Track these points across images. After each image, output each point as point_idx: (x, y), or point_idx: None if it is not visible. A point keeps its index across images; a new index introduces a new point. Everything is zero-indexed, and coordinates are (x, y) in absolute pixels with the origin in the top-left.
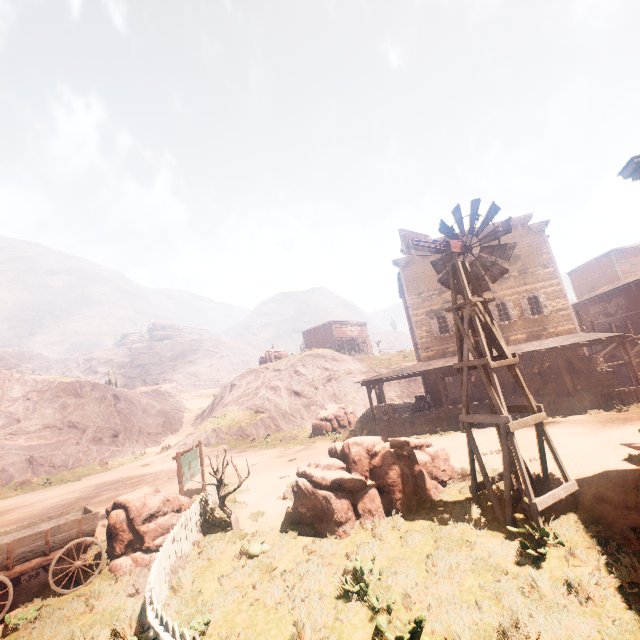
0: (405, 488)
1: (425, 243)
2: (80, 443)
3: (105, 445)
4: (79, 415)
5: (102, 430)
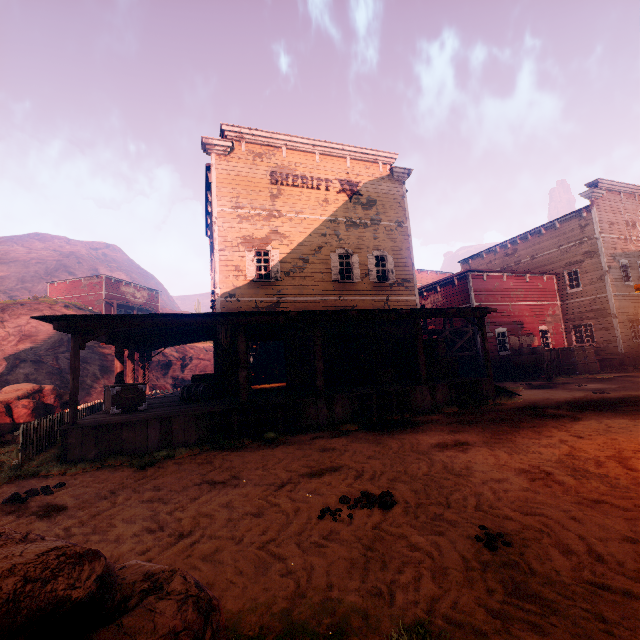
0: None
1: None
2: None
3: None
4: None
5: None
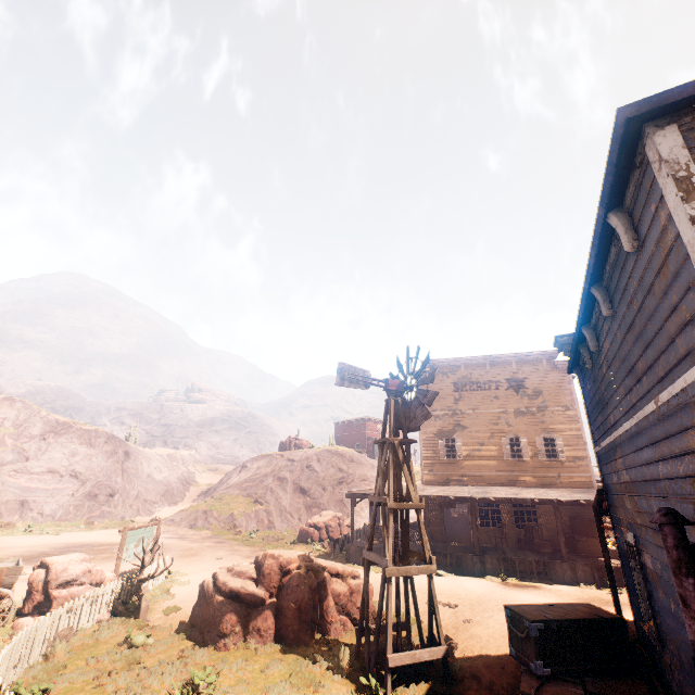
0: (302, 615)
1: (363, 377)
2: (75, 495)
3: (98, 503)
4: (84, 465)
5: (101, 486)
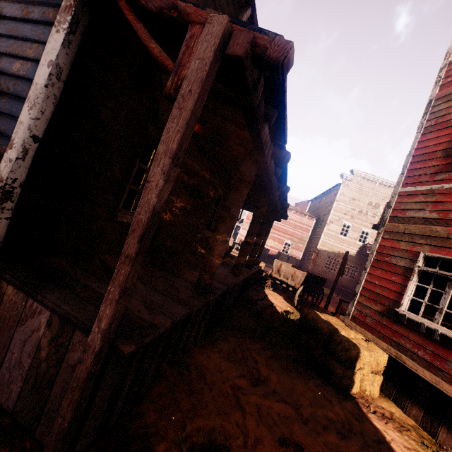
0: None
1: None
2: None
3: None
4: None
5: None
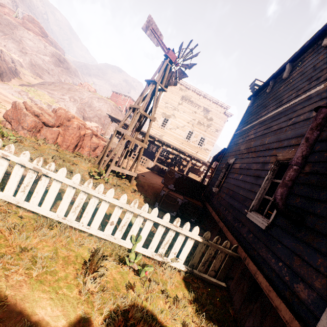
0: (73, 140)
1: (158, 37)
2: None
3: None
4: None
5: None
